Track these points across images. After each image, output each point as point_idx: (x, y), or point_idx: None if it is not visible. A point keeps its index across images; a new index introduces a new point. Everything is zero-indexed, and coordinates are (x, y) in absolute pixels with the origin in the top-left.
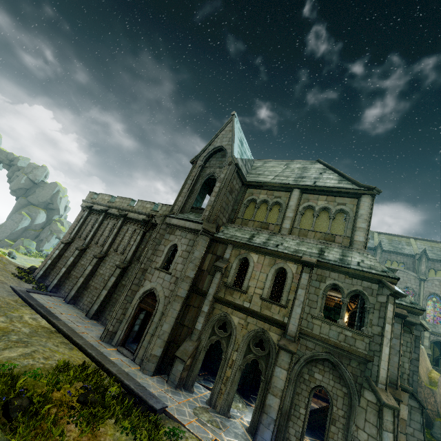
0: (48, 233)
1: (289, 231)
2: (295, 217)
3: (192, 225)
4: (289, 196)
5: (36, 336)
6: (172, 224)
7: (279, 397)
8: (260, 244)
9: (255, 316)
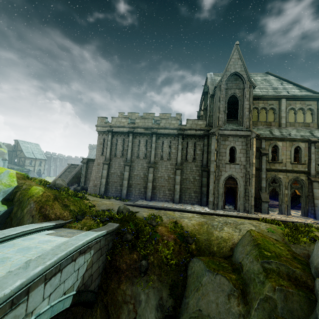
0: None
1: (285, 125)
2: (286, 116)
3: (242, 133)
4: (279, 103)
5: (213, 219)
6: (226, 134)
7: None
8: (281, 136)
9: (291, 172)
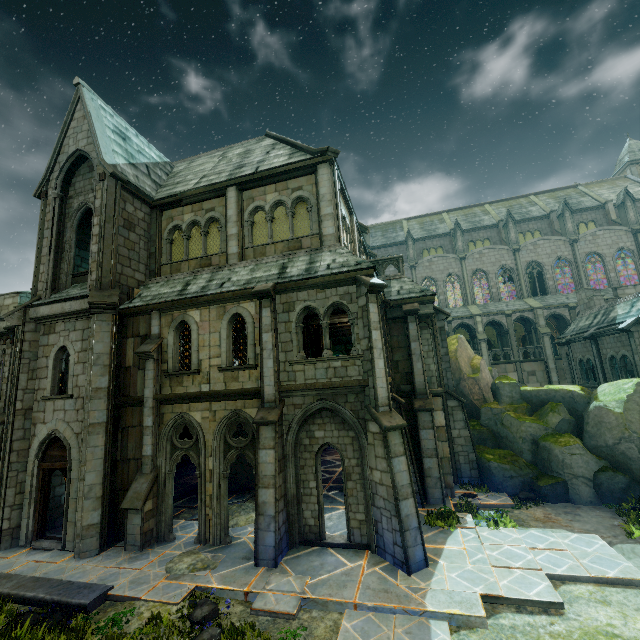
0: None
1: (239, 257)
2: (243, 232)
3: (75, 305)
4: (225, 203)
5: None
6: (42, 316)
7: (272, 486)
8: (197, 292)
9: (220, 398)
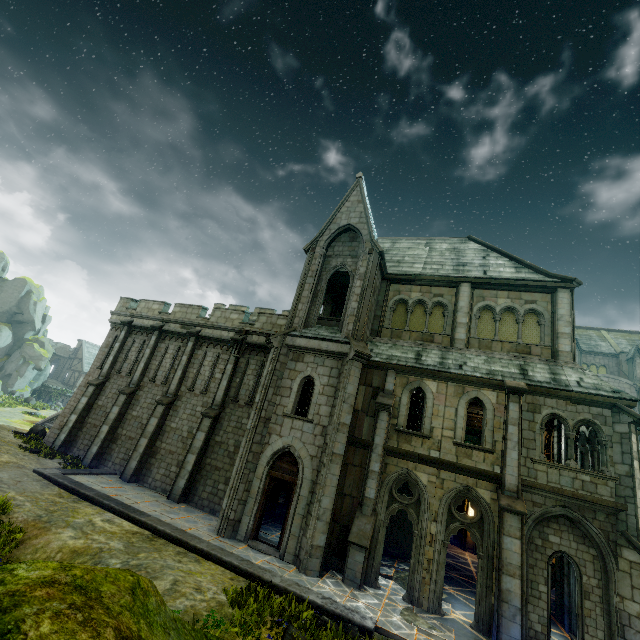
0: (20, 362)
1: (465, 344)
2: (471, 323)
3: (332, 346)
4: (456, 294)
5: (140, 552)
6: (298, 346)
7: (518, 577)
8: (437, 366)
9: (452, 469)
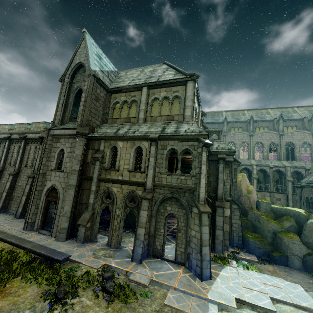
0: None
1: (143, 120)
2: (147, 108)
3: (70, 132)
4: (141, 94)
5: None
6: (55, 134)
7: (144, 227)
8: (123, 134)
9: (126, 184)
